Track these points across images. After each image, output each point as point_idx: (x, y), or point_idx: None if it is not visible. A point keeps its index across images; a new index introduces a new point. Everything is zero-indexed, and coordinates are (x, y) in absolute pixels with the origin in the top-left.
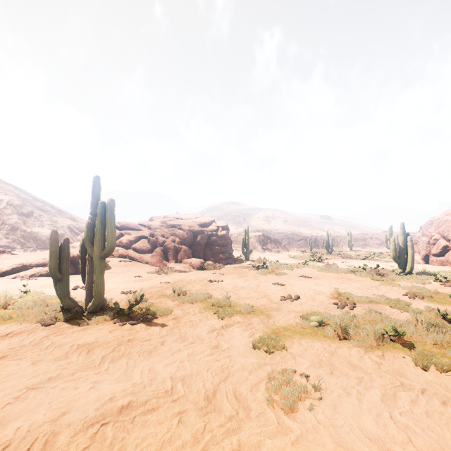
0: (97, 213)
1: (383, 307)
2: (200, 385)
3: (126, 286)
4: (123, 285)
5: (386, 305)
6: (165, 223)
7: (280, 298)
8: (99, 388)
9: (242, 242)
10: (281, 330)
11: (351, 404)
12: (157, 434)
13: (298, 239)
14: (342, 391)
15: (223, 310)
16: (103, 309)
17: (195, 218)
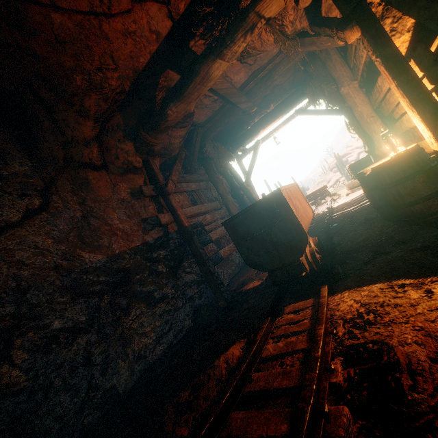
0: None
1: None
2: None
3: None
4: None
5: None
6: None
7: None
8: None
9: None
10: None
11: None
12: None
13: None
14: None
15: None
16: None
17: None
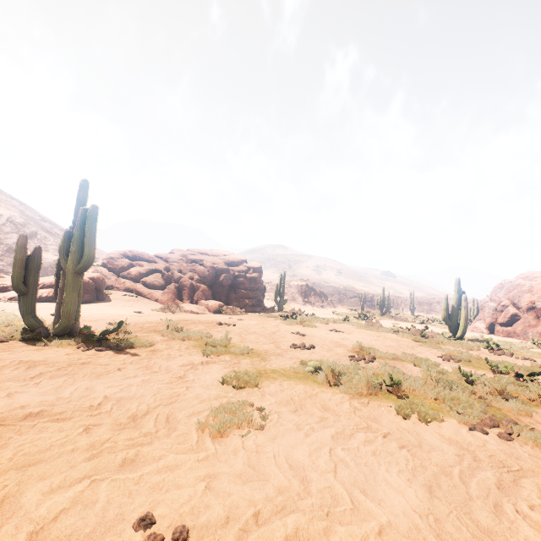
0: (77, 221)
1: (406, 365)
2: (133, 406)
3: (117, 318)
4: (115, 317)
5: (411, 363)
6: (185, 256)
7: (290, 346)
8: (17, 397)
9: (276, 289)
10: (268, 372)
11: (294, 437)
12: (51, 438)
13: (351, 296)
14: (293, 426)
15: (212, 348)
16: (73, 334)
17: (223, 256)
